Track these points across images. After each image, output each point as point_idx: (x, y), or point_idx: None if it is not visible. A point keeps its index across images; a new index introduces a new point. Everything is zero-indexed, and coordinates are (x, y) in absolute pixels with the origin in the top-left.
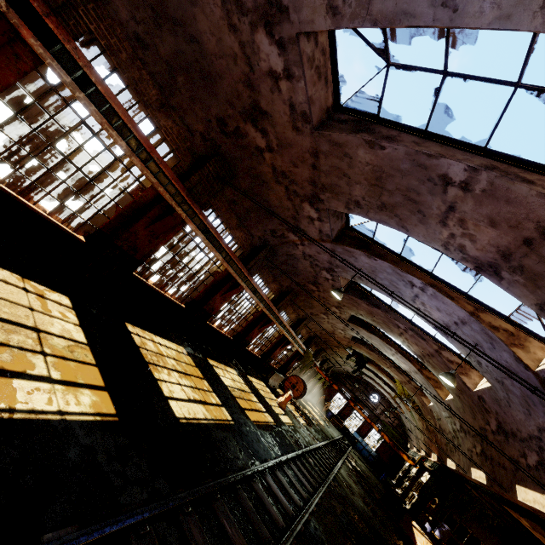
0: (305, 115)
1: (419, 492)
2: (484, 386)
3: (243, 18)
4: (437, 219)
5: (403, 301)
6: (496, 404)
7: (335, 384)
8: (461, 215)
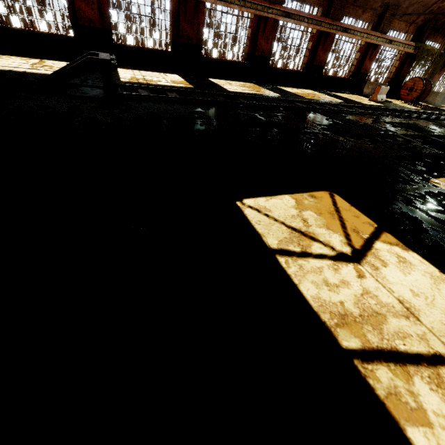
0: None
1: None
2: None
3: None
4: None
5: None
6: None
7: None
8: None
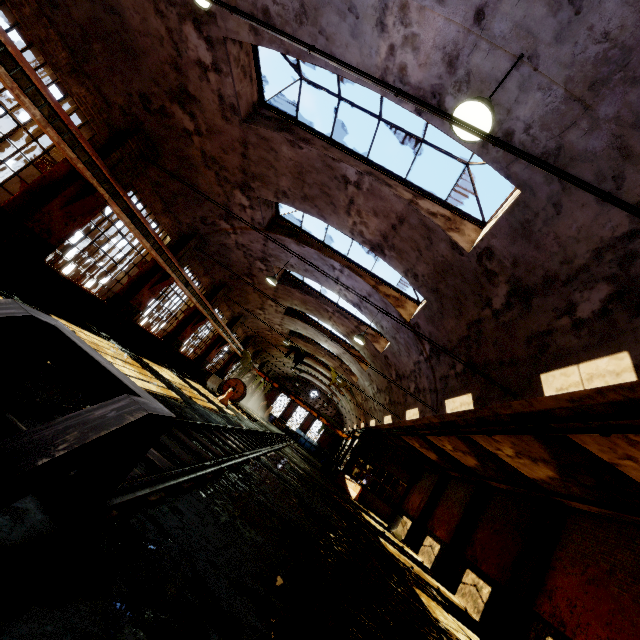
0: (234, 107)
1: (350, 454)
2: (387, 346)
3: (171, 8)
4: (344, 210)
5: (329, 285)
6: (394, 357)
7: (275, 382)
8: (358, 207)
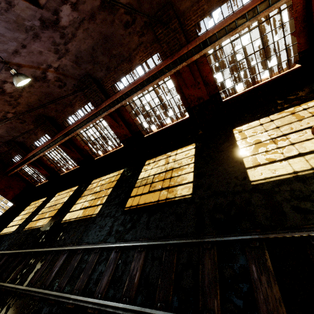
0: None
1: None
2: None
3: None
4: None
5: None
6: None
7: None
8: None
